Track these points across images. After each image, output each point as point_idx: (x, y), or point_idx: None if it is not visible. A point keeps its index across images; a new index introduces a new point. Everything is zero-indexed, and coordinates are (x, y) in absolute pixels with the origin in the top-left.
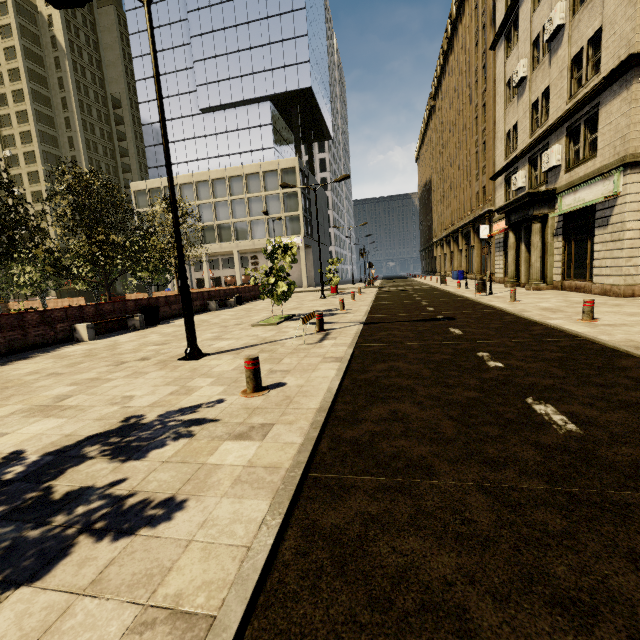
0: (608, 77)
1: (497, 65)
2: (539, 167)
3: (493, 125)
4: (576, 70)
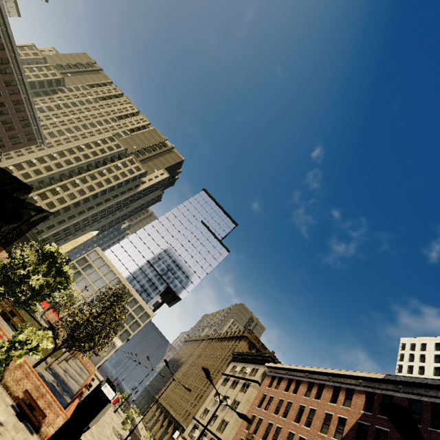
0: (221, 439)
1: (220, 380)
2: (202, 437)
3: (207, 395)
4: (222, 422)
